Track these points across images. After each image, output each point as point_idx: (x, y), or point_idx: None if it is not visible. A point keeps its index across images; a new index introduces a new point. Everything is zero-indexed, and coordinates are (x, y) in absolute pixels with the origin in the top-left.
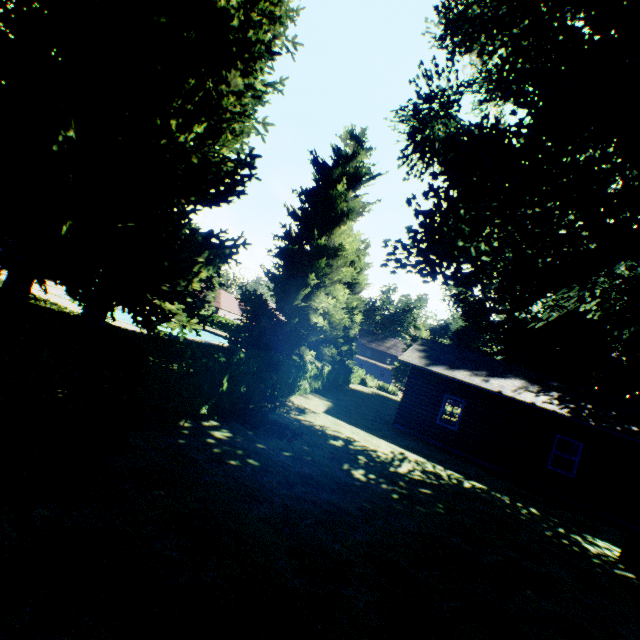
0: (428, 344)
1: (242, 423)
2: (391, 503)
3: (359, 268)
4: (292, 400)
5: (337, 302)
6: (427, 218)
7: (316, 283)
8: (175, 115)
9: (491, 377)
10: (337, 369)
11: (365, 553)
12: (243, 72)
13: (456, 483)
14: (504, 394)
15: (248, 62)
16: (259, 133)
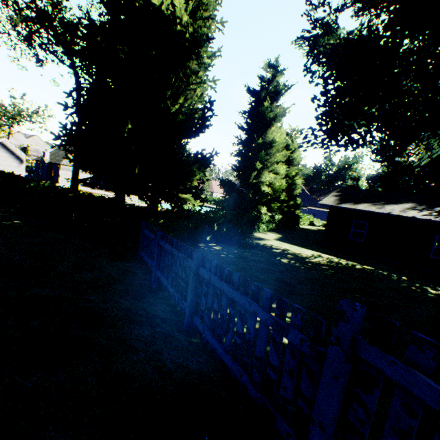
0: (344, 190)
1: (226, 244)
2: (298, 269)
3: (293, 148)
4: (255, 235)
5: (279, 175)
6: (325, 109)
7: (261, 167)
8: (168, 97)
9: (386, 205)
10: (286, 216)
11: (275, 279)
12: (196, 60)
13: (350, 266)
14: (392, 214)
15: (198, 51)
16: (212, 88)
